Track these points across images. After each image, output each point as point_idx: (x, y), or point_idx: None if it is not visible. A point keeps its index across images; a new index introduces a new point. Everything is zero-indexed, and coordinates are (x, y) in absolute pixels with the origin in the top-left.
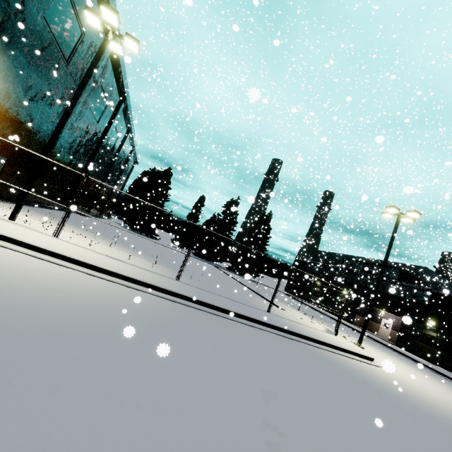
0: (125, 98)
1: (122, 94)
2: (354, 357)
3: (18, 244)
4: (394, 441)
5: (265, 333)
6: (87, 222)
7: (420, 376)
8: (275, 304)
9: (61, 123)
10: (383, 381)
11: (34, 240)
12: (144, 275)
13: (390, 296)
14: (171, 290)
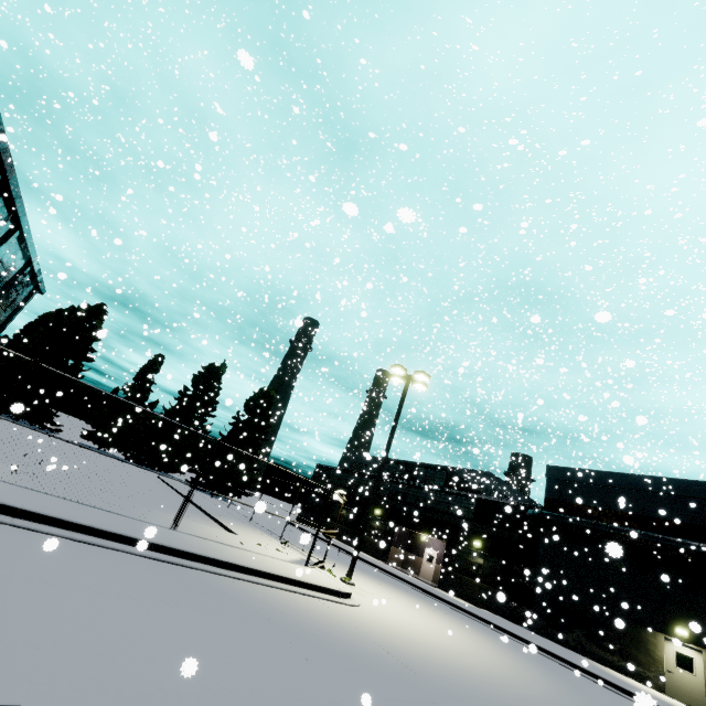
0: (2, 165)
1: None
2: (310, 592)
3: None
4: (186, 687)
5: (111, 553)
6: None
7: (431, 618)
8: (227, 525)
9: None
10: (328, 620)
11: None
12: None
13: (433, 510)
14: None
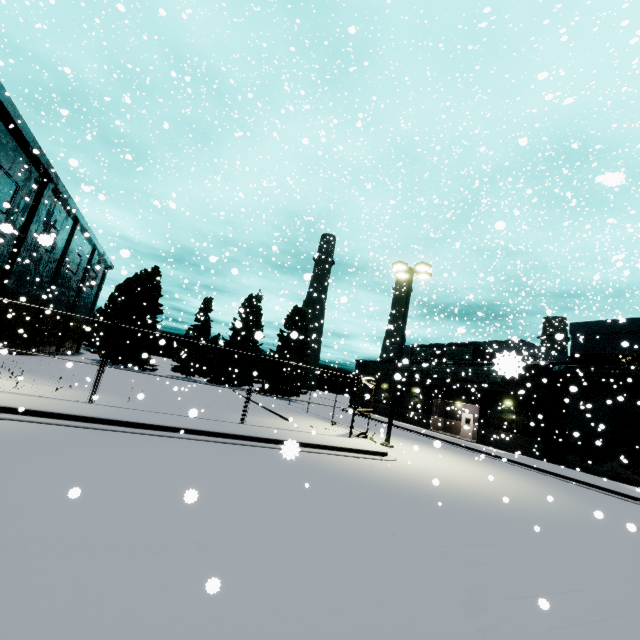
0: (49, 175)
1: (42, 170)
2: (352, 454)
3: None
4: (252, 510)
5: (200, 443)
6: (5, 360)
7: (462, 464)
8: (286, 417)
9: None
10: (364, 470)
11: None
12: (15, 401)
13: (463, 381)
14: (49, 411)
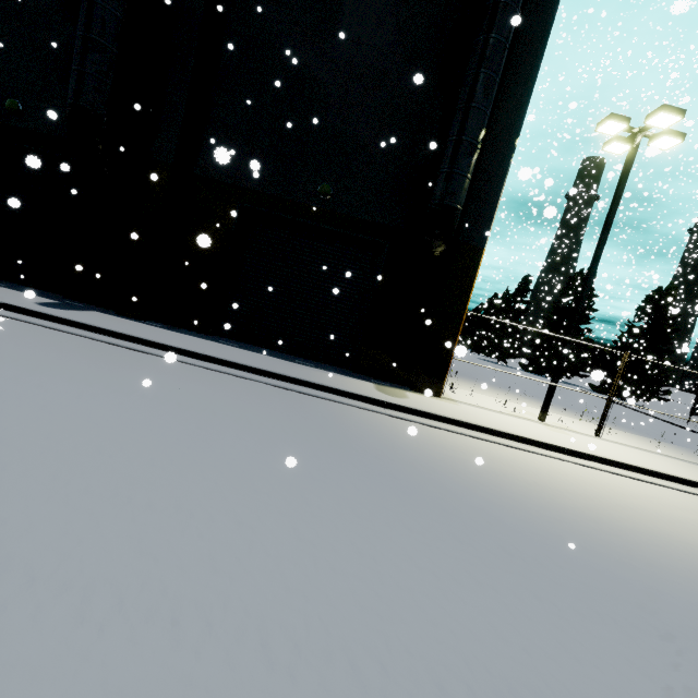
0: None
1: None
2: None
3: (656, 476)
4: None
5: None
6: None
7: None
8: None
9: (584, 290)
10: None
11: (640, 461)
12: None
13: None
14: None
